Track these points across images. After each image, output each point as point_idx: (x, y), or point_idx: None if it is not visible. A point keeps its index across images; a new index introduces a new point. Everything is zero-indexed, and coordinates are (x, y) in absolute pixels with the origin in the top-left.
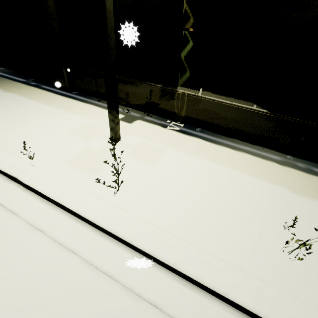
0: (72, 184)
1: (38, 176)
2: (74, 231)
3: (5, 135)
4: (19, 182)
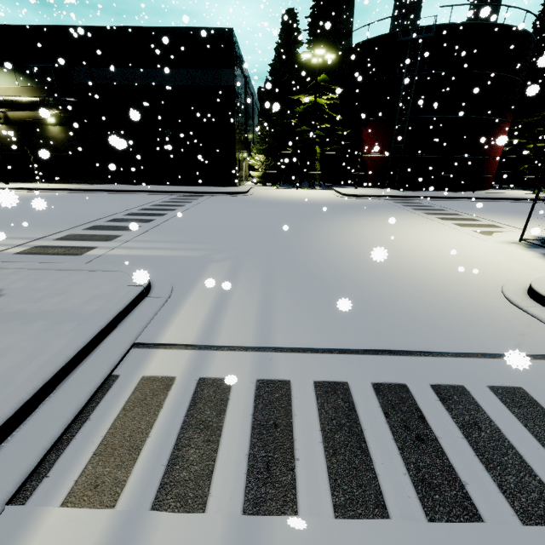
0: None
1: None
2: None
3: None
4: None
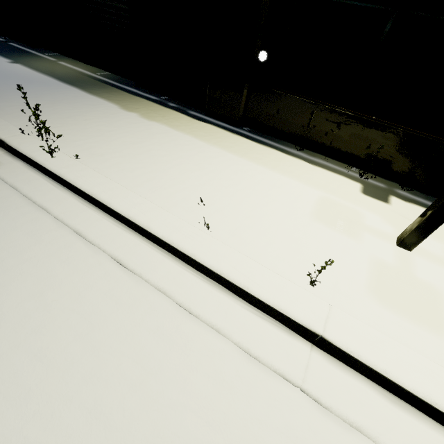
0: (439, 364)
1: (363, 337)
2: None
3: (220, 219)
4: (318, 341)
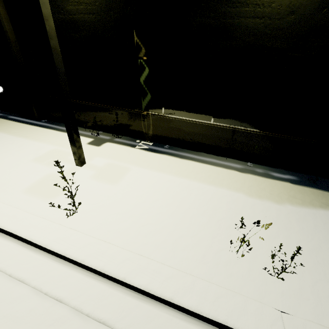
0: (28, 211)
1: None
2: (25, 259)
3: None
4: None
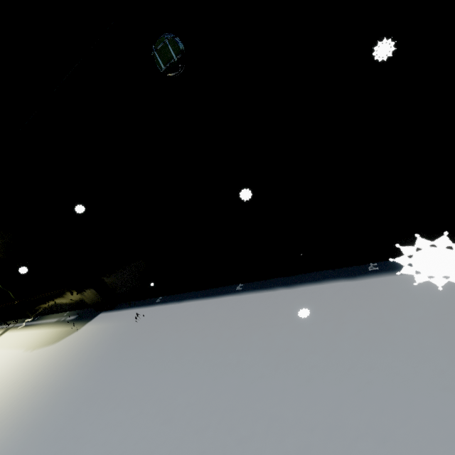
0: None
1: None
2: None
3: None
4: None
